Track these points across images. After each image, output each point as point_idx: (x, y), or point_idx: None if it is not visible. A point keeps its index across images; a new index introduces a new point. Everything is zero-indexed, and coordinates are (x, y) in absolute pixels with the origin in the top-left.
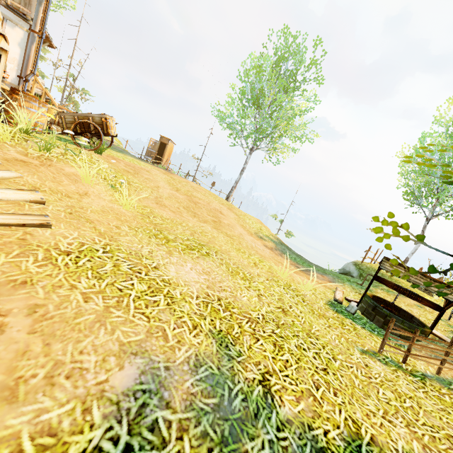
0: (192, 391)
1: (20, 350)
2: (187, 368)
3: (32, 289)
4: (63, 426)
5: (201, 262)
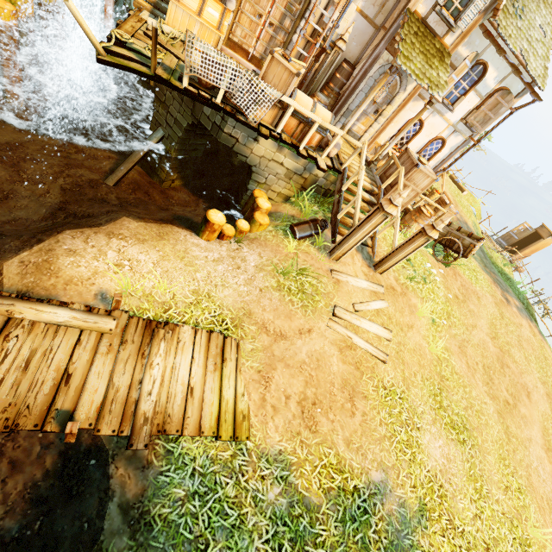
0: (393, 511)
1: (355, 429)
2: (397, 500)
3: (367, 402)
4: (355, 471)
5: (451, 446)
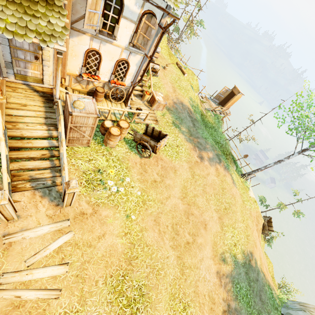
0: None
1: None
2: None
3: None
4: None
5: None
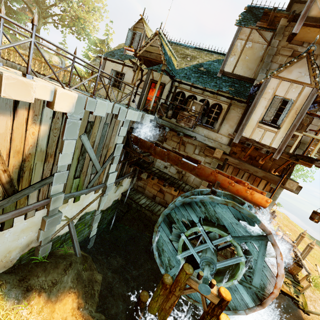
0: None
1: None
2: None
3: None
4: None
5: None
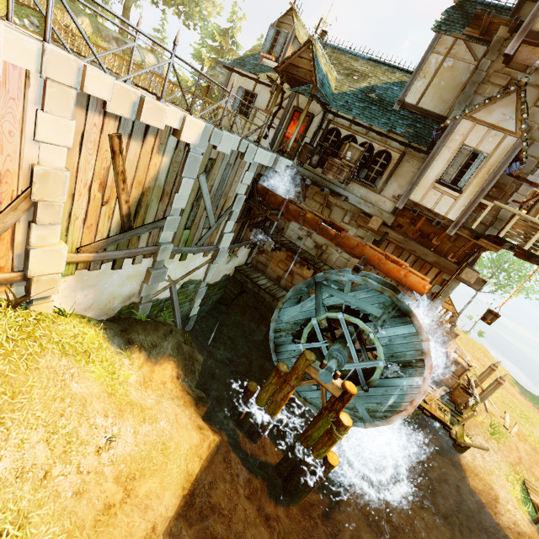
0: None
1: None
2: None
3: (537, 448)
4: None
5: (536, 429)
